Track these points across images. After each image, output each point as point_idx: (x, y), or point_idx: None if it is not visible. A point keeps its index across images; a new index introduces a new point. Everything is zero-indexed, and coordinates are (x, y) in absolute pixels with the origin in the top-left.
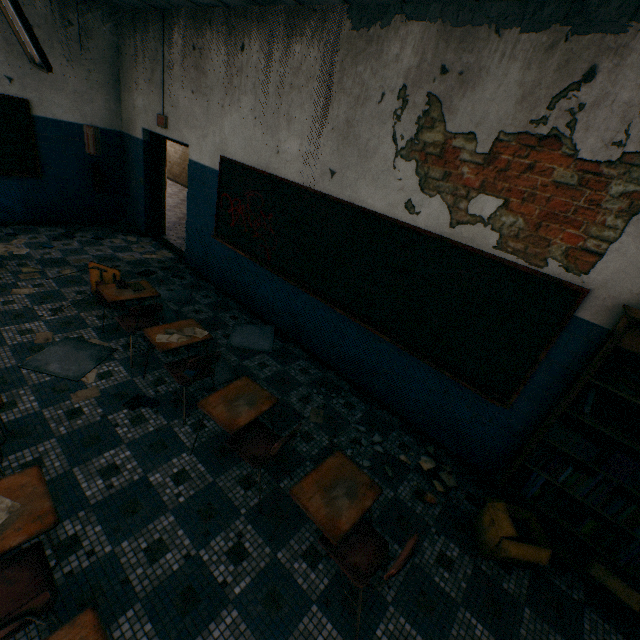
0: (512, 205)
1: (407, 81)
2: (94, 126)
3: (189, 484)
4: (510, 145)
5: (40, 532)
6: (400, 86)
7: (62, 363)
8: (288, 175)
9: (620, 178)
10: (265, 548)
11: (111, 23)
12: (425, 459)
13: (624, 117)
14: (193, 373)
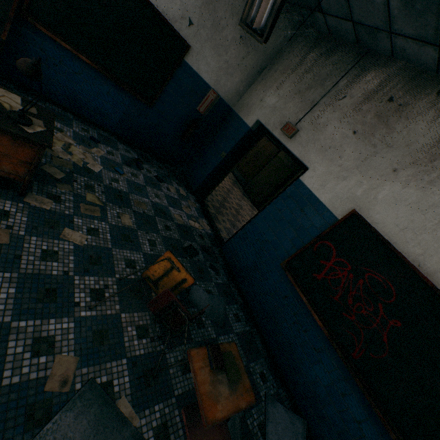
0: None
1: None
2: (217, 93)
3: None
4: None
5: None
6: None
7: None
8: None
9: None
10: None
11: (290, 31)
12: None
13: None
14: None
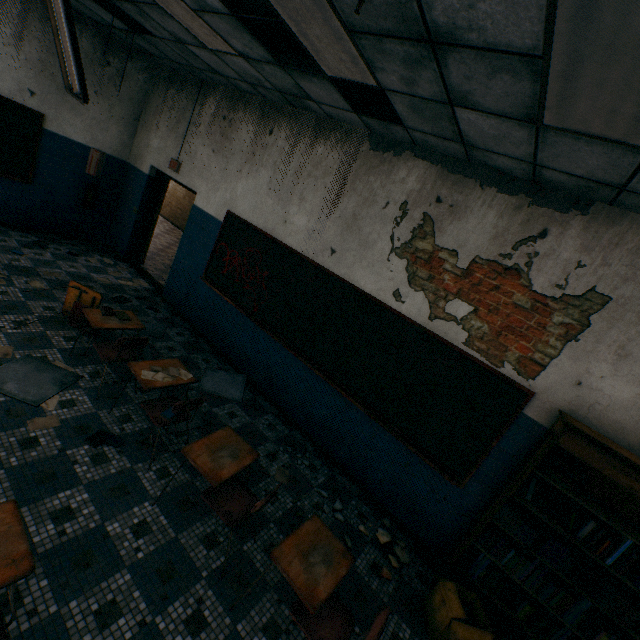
0: (480, 313)
1: (409, 199)
2: (102, 151)
3: (149, 538)
4: (483, 267)
5: (14, 579)
6: (403, 201)
7: (21, 383)
8: (291, 243)
9: (560, 311)
10: (225, 618)
11: (147, 73)
12: (382, 531)
13: (565, 269)
14: (171, 415)
